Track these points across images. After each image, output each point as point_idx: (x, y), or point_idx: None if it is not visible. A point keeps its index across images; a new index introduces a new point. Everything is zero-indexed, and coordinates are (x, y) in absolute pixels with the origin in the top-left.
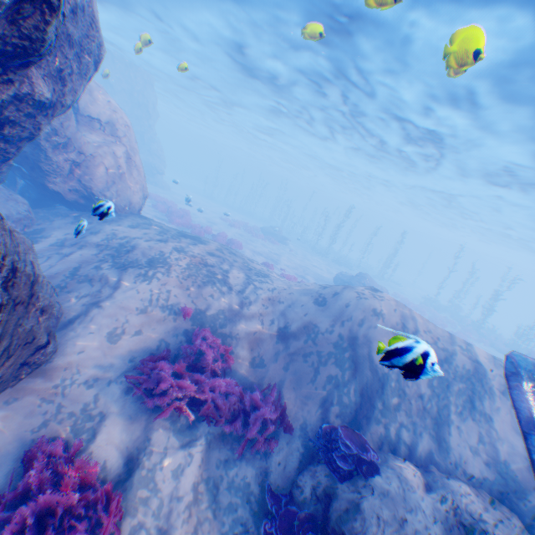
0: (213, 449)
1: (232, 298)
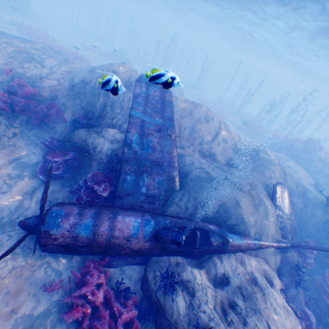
0: (26, 125)
1: (43, 70)
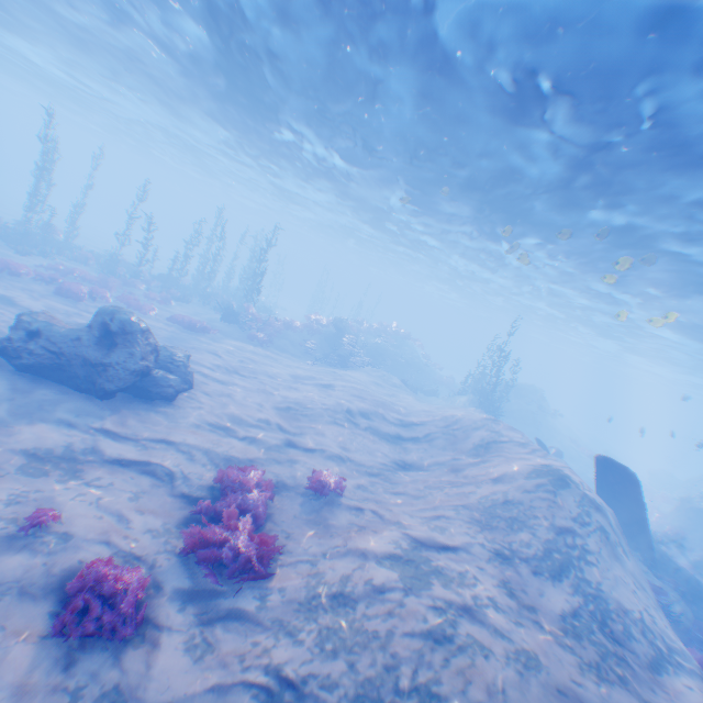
0: None
1: None
